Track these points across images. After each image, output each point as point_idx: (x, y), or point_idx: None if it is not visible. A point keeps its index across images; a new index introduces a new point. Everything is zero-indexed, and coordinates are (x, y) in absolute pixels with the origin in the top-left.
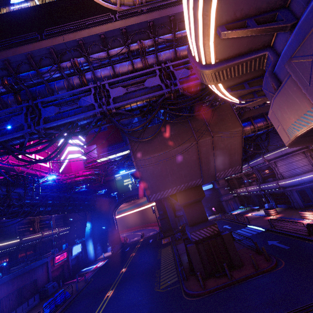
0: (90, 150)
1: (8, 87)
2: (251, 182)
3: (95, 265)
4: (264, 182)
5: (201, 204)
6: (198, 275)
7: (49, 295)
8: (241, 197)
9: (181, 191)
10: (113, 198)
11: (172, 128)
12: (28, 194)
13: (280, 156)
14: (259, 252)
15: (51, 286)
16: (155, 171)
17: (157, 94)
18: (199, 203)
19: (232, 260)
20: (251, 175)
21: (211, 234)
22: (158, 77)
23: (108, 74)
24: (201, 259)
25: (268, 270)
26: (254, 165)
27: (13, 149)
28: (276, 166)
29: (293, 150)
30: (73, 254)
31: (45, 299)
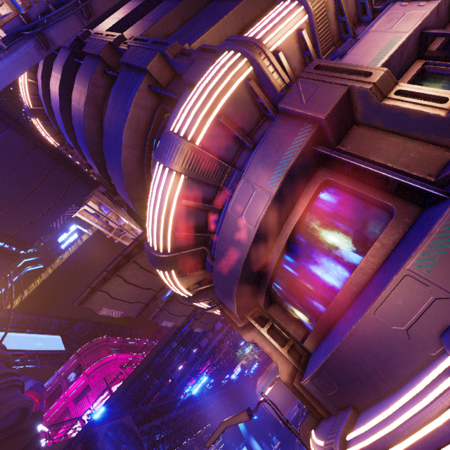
0: None
1: (179, 342)
2: None
3: None
4: None
5: None
6: None
7: None
8: None
9: None
10: (246, 378)
11: None
12: (199, 405)
13: None
14: None
15: None
16: None
17: None
18: None
19: None
20: None
21: None
22: None
23: None
24: None
25: None
26: None
27: (197, 374)
28: None
29: None
30: None
31: None
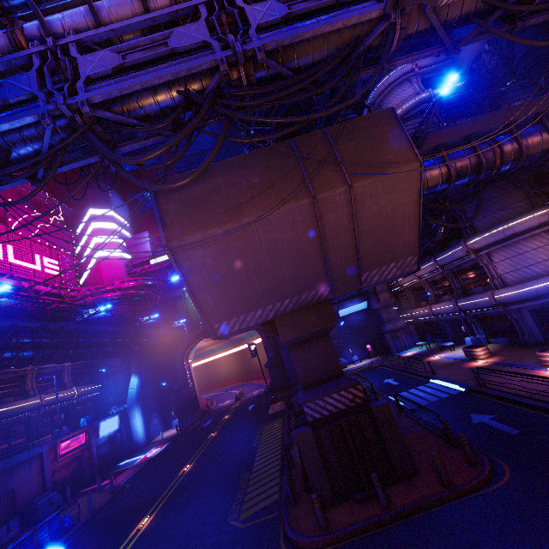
0: (138, 242)
1: None
2: (439, 295)
3: (144, 454)
4: (465, 295)
5: (329, 341)
6: (314, 499)
7: (39, 518)
8: (421, 324)
9: (284, 314)
10: (182, 331)
11: (258, 169)
12: None
13: (500, 240)
14: (453, 443)
15: (44, 502)
16: (220, 269)
17: (199, 64)
18: (324, 338)
19: (392, 462)
20: (439, 283)
21: (347, 405)
22: (204, 22)
23: (81, 22)
24: (324, 460)
25: (472, 488)
26: (446, 262)
27: None
28: (490, 261)
29: (528, 227)
30: (100, 436)
31: (32, 527)
